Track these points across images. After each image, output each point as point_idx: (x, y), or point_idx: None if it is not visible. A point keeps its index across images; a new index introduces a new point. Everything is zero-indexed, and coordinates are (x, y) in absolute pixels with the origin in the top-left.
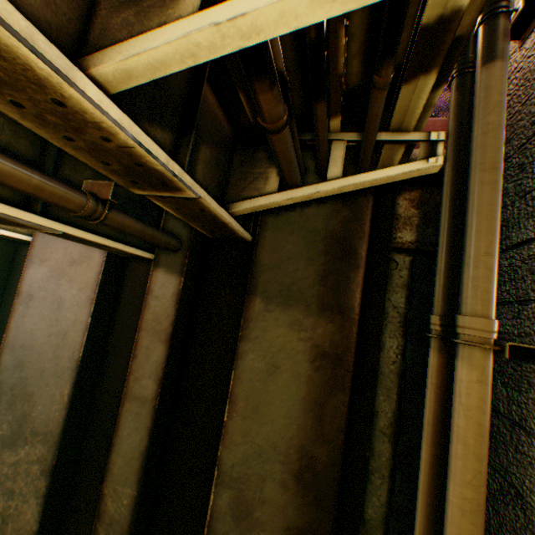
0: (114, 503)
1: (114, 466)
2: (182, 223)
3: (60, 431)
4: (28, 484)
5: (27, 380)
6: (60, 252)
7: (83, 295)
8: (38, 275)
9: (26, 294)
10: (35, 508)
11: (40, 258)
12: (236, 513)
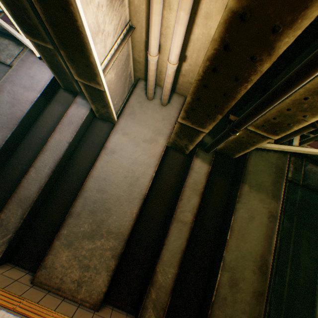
0: (162, 276)
1: (163, 256)
2: (211, 140)
3: (128, 233)
4: (100, 262)
5: (105, 200)
6: (137, 132)
7: (150, 160)
8: (120, 141)
9: (110, 149)
10: (105, 278)
11: (122, 132)
12: (230, 284)
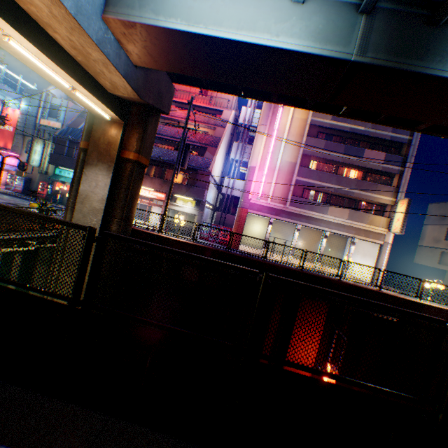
0: None
1: None
2: None
3: None
4: None
5: None
6: None
7: None
8: None
9: None
10: None
11: None
12: None
